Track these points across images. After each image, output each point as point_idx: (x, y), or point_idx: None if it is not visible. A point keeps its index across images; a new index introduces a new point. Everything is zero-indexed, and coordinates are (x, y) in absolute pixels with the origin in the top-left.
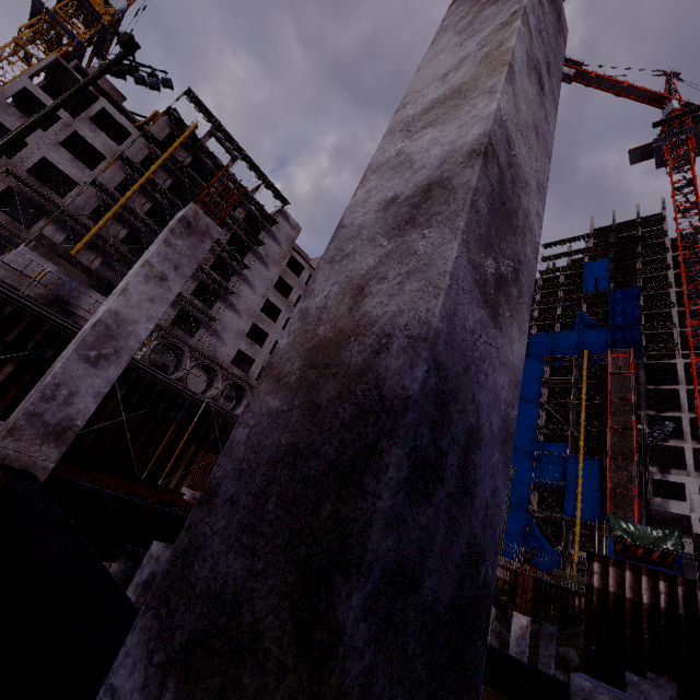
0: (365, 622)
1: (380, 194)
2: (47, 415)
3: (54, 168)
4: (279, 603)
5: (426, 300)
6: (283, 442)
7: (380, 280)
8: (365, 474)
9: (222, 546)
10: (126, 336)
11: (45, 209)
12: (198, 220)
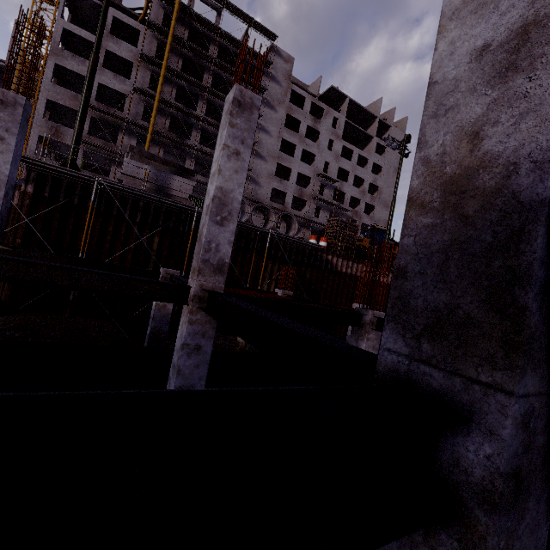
0: (535, 304)
1: (466, 44)
2: (211, 259)
3: (108, 90)
4: (479, 305)
5: (544, 133)
6: (446, 239)
7: (493, 124)
8: (520, 244)
9: (425, 291)
10: (231, 202)
11: (117, 125)
12: (244, 96)
